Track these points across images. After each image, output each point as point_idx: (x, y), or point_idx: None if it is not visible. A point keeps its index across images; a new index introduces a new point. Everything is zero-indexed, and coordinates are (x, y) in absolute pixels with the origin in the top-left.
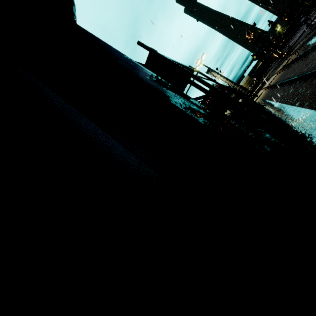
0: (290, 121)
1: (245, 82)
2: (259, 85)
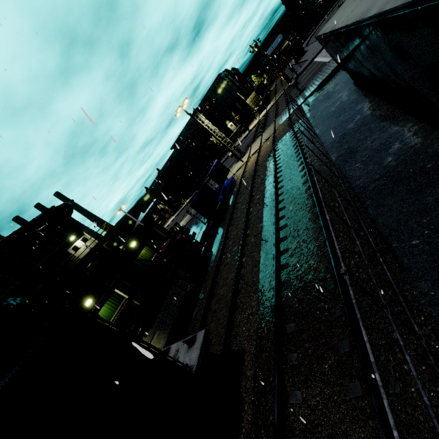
0: (197, 306)
1: (251, 100)
2: (265, 109)
